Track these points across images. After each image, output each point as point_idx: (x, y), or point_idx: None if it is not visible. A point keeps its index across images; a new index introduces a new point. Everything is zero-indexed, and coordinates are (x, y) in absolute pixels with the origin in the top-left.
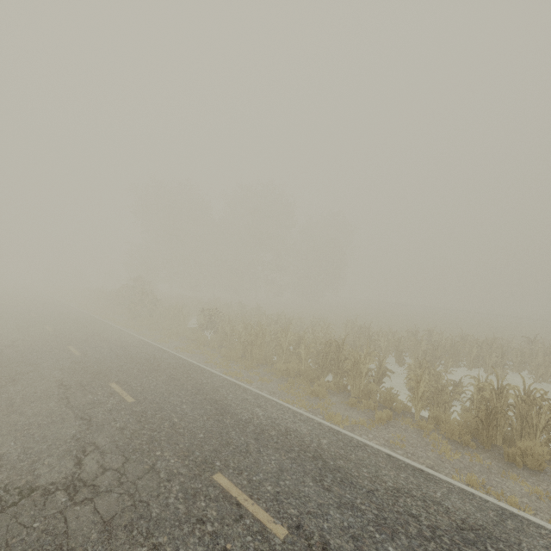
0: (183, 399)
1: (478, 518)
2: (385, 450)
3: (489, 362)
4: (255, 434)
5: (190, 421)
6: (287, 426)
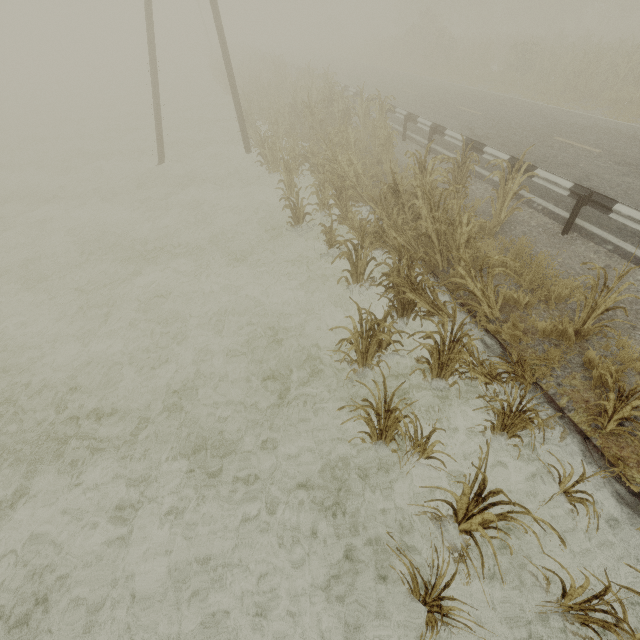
0: (517, 114)
1: None
2: None
3: None
4: (580, 128)
5: (528, 122)
6: (608, 127)
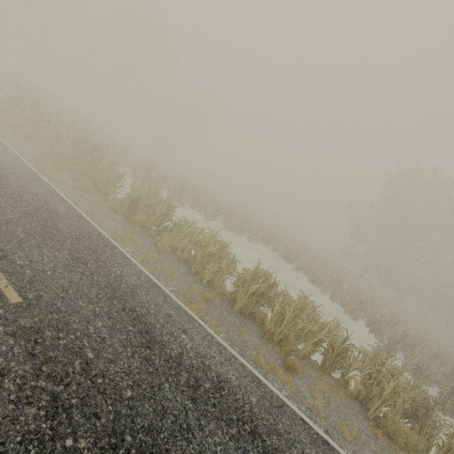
0: None
1: (60, 211)
2: (56, 189)
3: (209, 211)
4: None
5: None
6: None
